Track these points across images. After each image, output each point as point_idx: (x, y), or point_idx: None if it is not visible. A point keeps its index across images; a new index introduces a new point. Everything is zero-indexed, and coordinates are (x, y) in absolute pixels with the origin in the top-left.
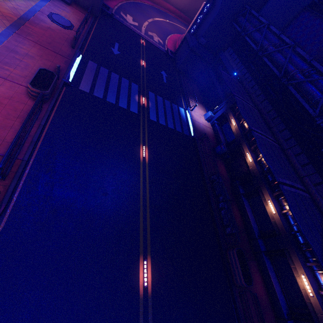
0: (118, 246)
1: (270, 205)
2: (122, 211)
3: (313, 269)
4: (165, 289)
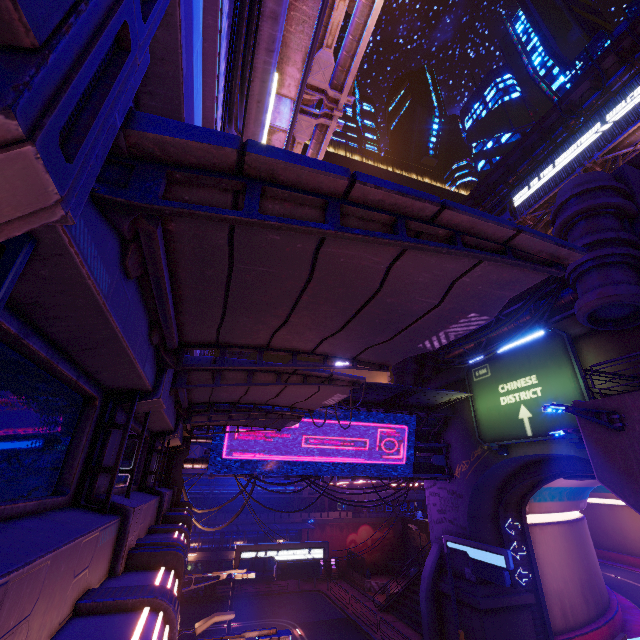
0: (215, 635)
1: (190, 555)
2: (190, 637)
3: (233, 546)
4: (239, 618)
